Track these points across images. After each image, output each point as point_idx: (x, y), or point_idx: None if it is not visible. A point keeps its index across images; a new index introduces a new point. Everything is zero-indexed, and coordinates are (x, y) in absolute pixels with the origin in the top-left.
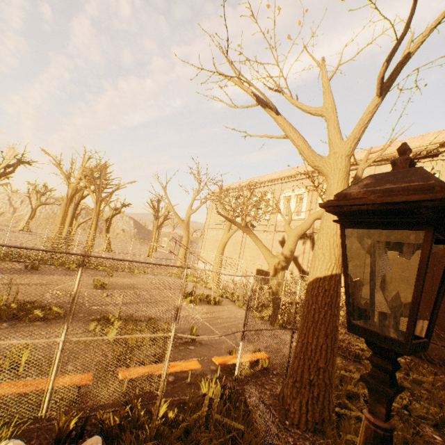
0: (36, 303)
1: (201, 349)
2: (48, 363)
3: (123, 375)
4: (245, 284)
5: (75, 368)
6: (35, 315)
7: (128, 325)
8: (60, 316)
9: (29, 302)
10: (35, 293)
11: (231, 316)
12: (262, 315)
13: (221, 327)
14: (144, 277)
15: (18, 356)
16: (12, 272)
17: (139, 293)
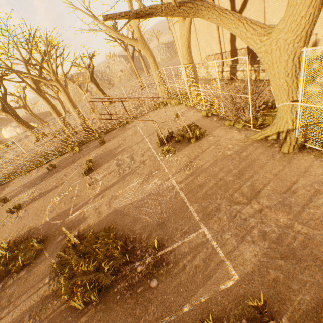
0: (35, 230)
1: (167, 284)
2: None
3: None
4: (230, 95)
5: None
6: (19, 264)
7: (80, 263)
8: (40, 252)
9: (22, 240)
10: (41, 209)
11: (217, 159)
12: (265, 135)
13: (202, 196)
14: (131, 127)
15: None
16: (39, 181)
17: (121, 160)
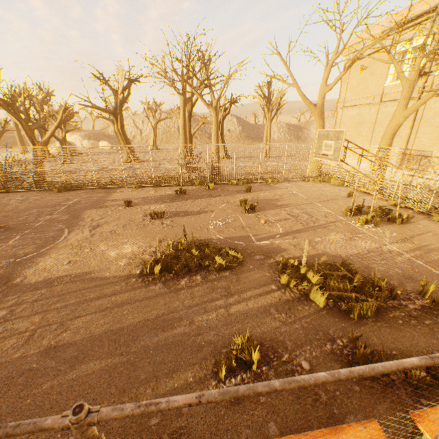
0: (207, 241)
1: None
2: (274, 353)
3: (432, 435)
4: None
5: (311, 365)
6: (217, 263)
7: (330, 280)
8: (240, 261)
9: (203, 244)
10: (198, 226)
11: None
12: None
13: None
14: (281, 188)
15: (247, 354)
16: (168, 200)
17: (292, 213)
